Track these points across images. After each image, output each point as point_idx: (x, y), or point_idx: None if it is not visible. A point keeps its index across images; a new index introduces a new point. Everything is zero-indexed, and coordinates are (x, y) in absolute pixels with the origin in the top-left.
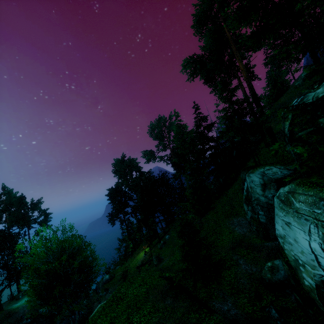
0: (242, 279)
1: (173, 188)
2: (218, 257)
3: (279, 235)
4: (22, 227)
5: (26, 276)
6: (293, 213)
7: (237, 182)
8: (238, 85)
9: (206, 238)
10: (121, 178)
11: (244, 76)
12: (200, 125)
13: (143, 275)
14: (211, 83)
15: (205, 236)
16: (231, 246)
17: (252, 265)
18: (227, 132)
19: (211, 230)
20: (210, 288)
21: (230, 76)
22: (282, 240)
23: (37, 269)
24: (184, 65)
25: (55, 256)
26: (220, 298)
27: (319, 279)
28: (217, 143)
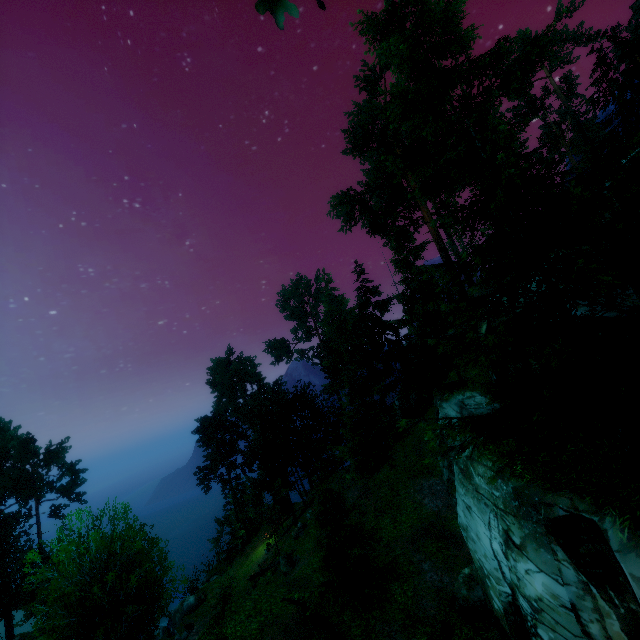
0: (424, 600)
1: (323, 414)
2: (389, 558)
3: (462, 524)
4: (25, 501)
5: (27, 604)
6: (473, 493)
7: (432, 409)
8: (423, 244)
9: (363, 525)
10: (224, 397)
11: (431, 230)
12: (366, 303)
13: (256, 596)
14: (382, 232)
15: (361, 521)
16: (413, 536)
17: (444, 572)
18: (410, 322)
19: (384, 503)
20: (369, 619)
21: (412, 223)
22: (465, 533)
23: (63, 594)
24: (334, 205)
25: (97, 570)
26: (384, 637)
27: (506, 600)
28: (397, 335)
